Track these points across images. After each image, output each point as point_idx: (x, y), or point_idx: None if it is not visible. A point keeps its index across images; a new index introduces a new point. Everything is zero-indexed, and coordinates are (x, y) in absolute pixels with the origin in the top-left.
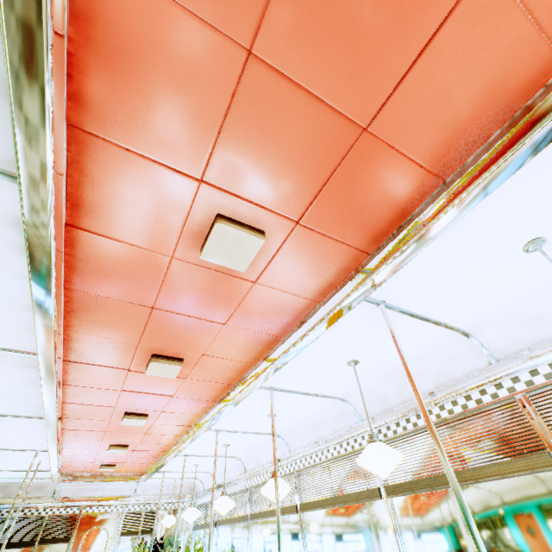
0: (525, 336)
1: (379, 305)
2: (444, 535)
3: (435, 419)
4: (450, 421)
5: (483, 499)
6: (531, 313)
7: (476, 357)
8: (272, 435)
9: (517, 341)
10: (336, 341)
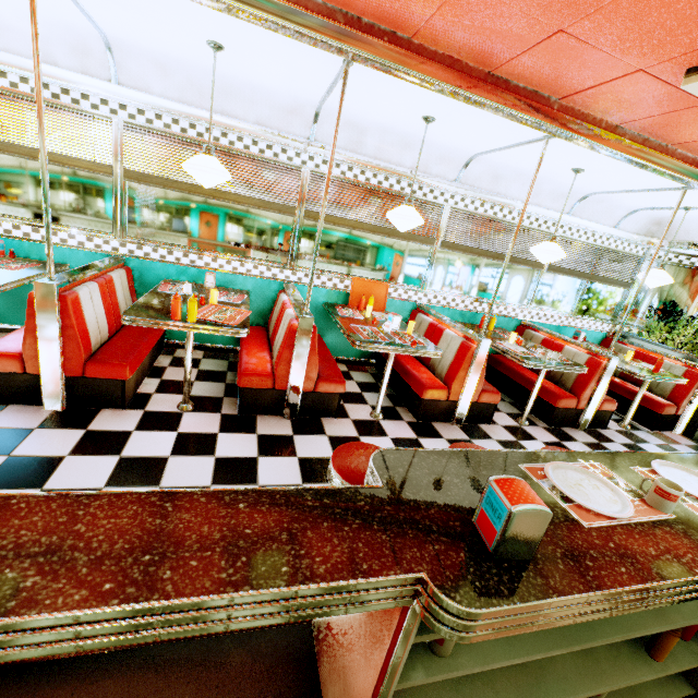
0: (483, 182)
1: (549, 140)
2: (340, 255)
3: (388, 187)
4: (396, 194)
5: (382, 246)
6: (501, 175)
7: (454, 171)
8: (101, 33)
9: (478, 180)
10: (484, 116)
